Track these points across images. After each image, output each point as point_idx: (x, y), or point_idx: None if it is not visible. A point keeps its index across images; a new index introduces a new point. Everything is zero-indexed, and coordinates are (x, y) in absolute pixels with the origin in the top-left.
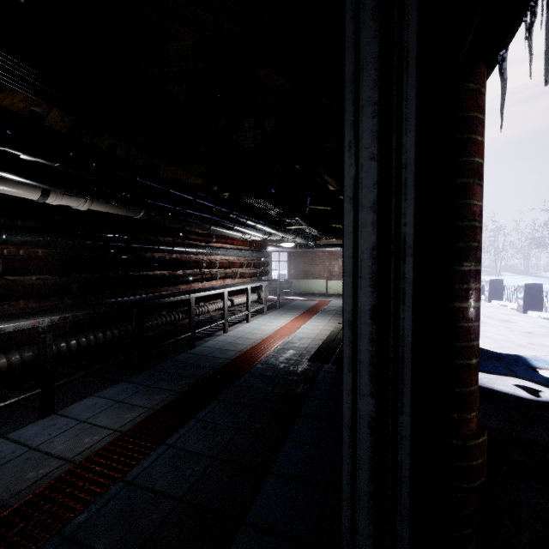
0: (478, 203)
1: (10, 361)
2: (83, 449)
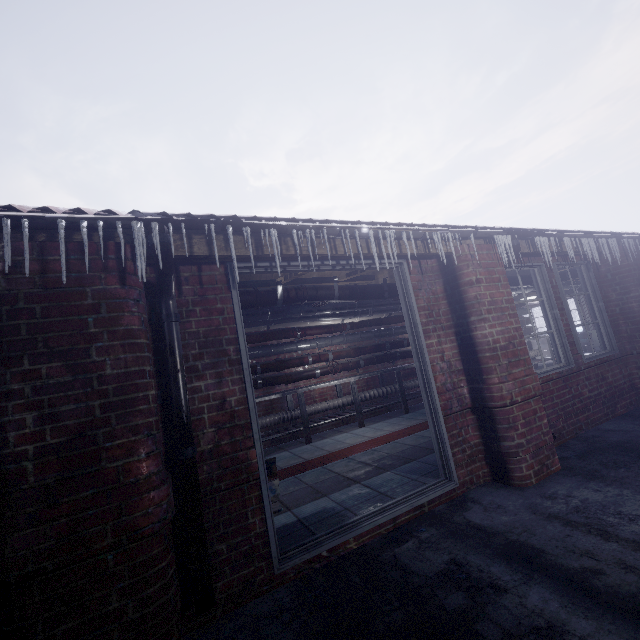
0: (472, 294)
1: (343, 401)
2: (377, 435)
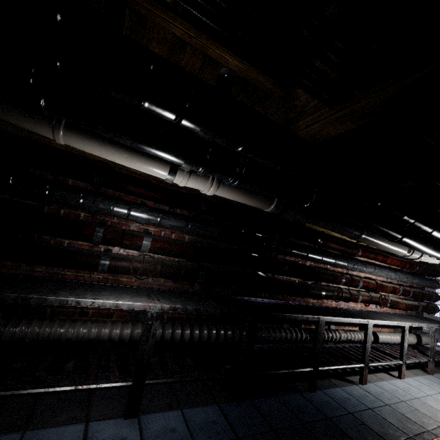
0: None
1: (133, 333)
2: None
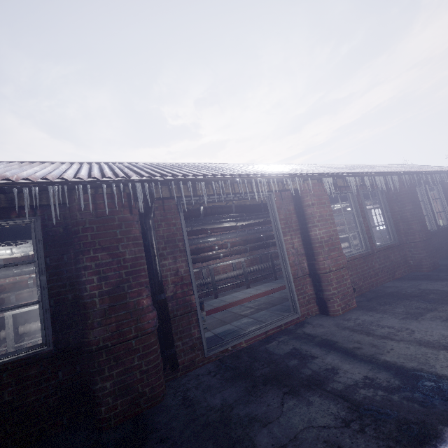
0: (309, 212)
1: (237, 273)
2: (258, 292)
